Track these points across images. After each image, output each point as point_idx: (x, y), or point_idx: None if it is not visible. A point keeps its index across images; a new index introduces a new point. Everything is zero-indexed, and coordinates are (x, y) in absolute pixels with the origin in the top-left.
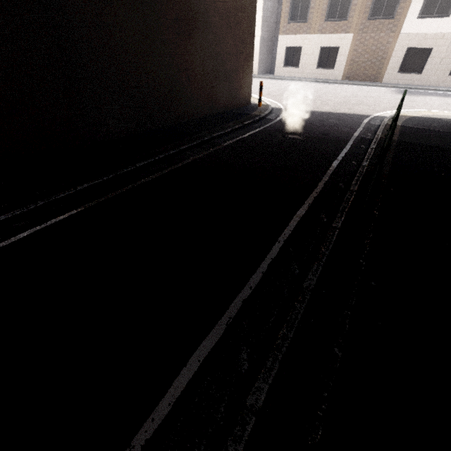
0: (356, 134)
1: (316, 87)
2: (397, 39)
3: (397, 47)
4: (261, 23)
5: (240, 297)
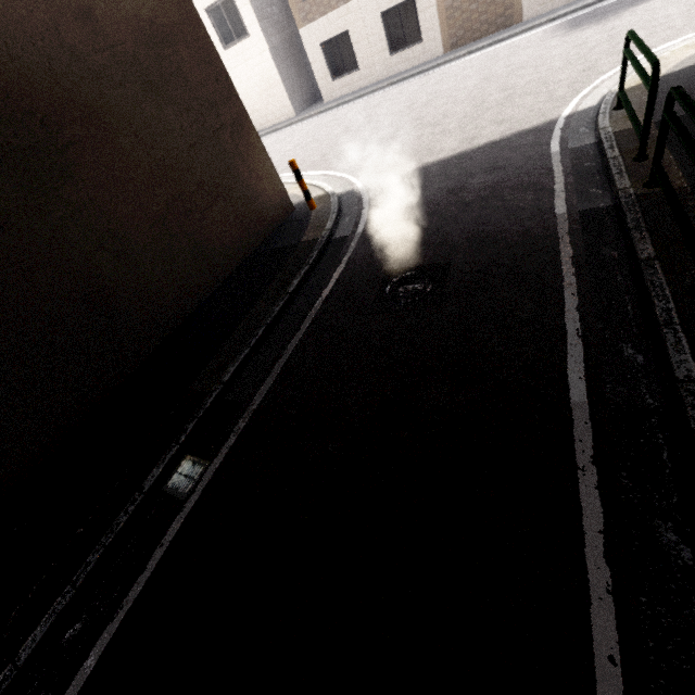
0: (561, 207)
1: (404, 93)
2: None
3: None
4: (259, 25)
5: None
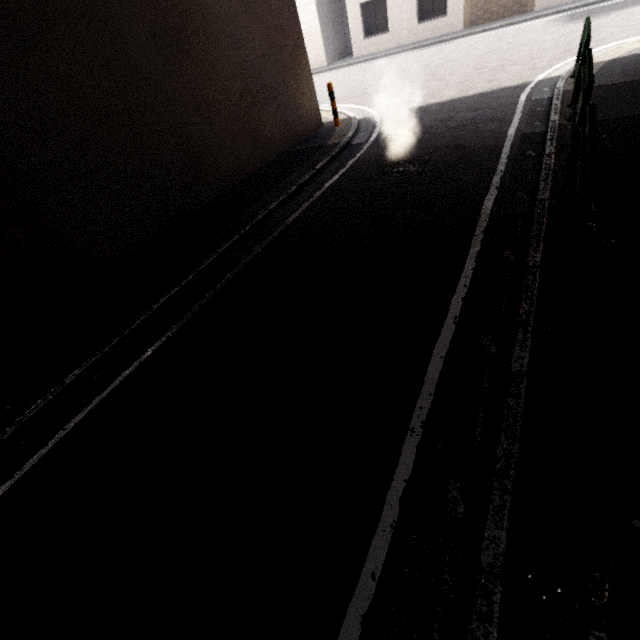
0: (512, 131)
1: (423, 56)
2: None
3: None
4: None
5: (355, 606)
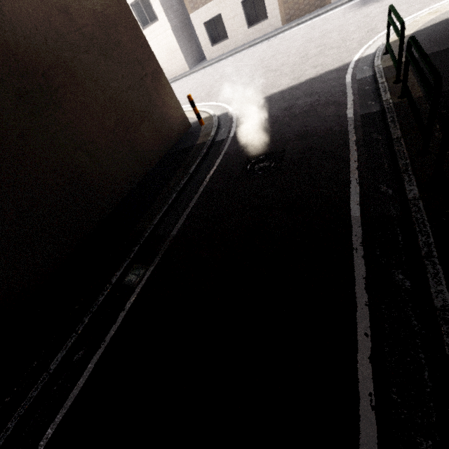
0: (350, 113)
1: (257, 52)
2: None
3: None
4: (164, 13)
5: None
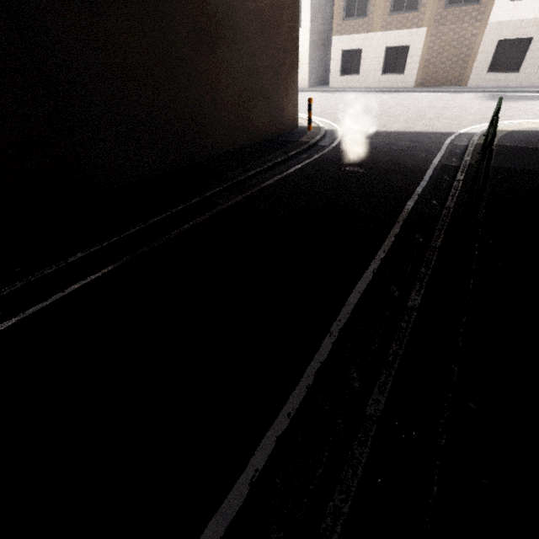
0: (436, 161)
1: (381, 98)
2: (485, 29)
3: (484, 40)
4: (310, 24)
5: (273, 431)
